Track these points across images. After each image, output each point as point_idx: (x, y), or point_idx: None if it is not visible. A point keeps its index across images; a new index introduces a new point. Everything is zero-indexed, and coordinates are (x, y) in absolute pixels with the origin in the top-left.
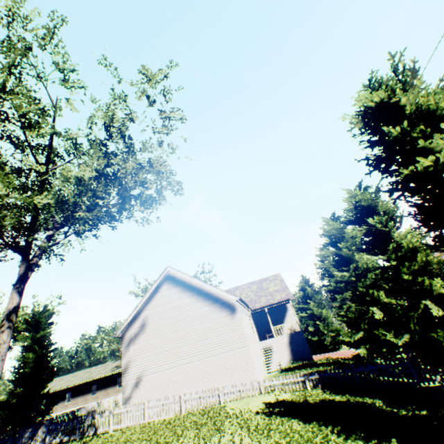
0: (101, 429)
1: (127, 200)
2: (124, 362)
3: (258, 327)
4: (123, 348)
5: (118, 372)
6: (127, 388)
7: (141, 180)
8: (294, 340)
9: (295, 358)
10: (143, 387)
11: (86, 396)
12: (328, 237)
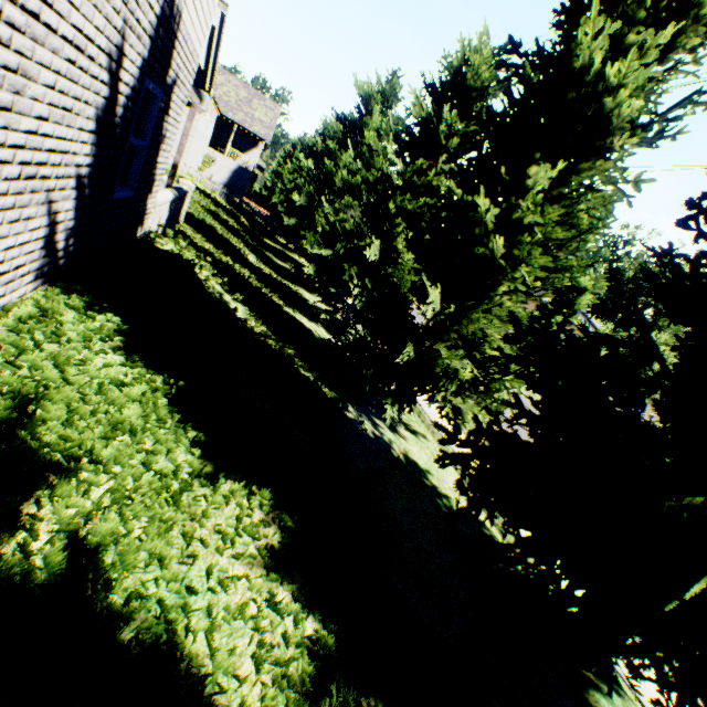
0: None
1: None
2: None
3: (217, 135)
4: None
5: None
6: None
7: None
8: (240, 174)
9: (230, 186)
10: None
11: None
12: (325, 129)
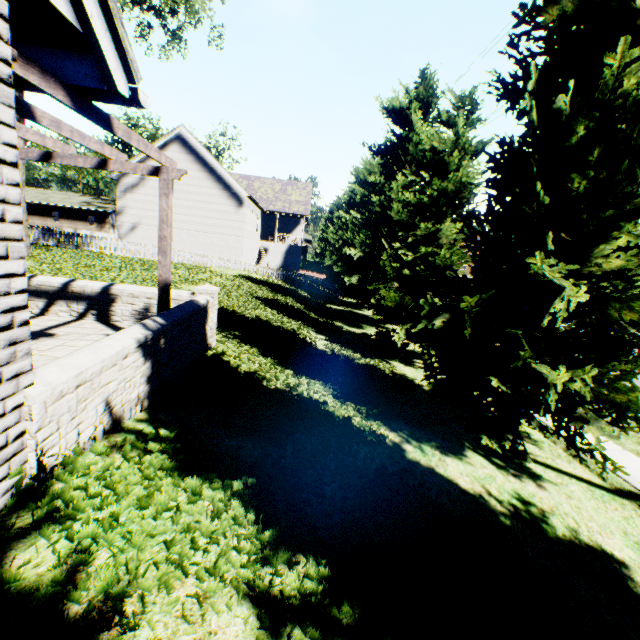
0: (99, 250)
1: (142, 7)
2: (120, 206)
3: (265, 228)
4: (119, 193)
5: (89, 210)
6: (123, 229)
7: (172, 7)
8: (291, 252)
9: (286, 265)
10: (140, 234)
11: (46, 220)
12: (356, 178)
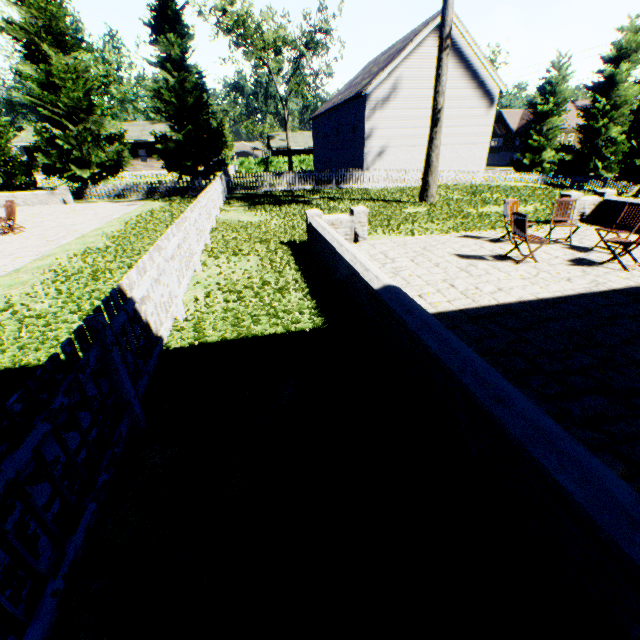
0: (359, 185)
1: None
2: (368, 128)
3: None
4: (368, 112)
5: None
6: (370, 157)
7: None
8: None
9: None
10: (386, 159)
11: (132, 163)
12: (616, 51)
